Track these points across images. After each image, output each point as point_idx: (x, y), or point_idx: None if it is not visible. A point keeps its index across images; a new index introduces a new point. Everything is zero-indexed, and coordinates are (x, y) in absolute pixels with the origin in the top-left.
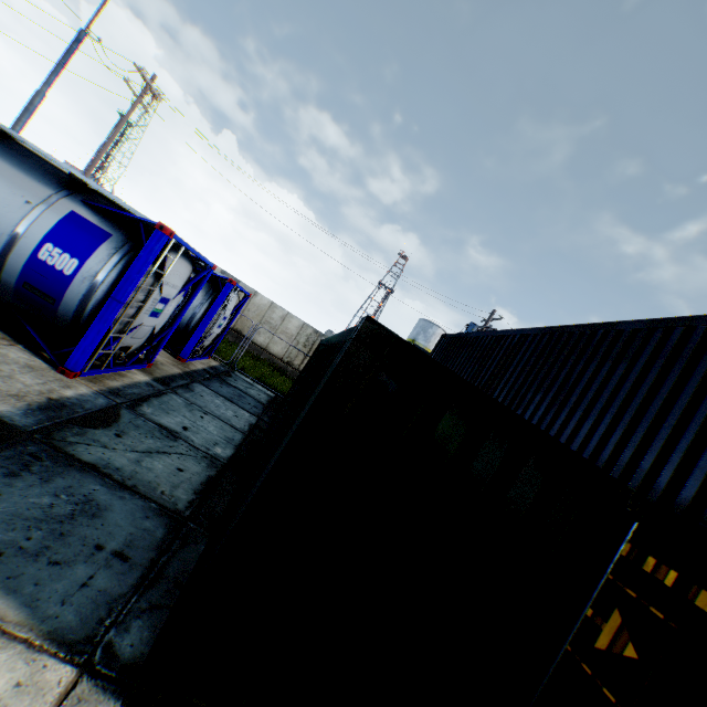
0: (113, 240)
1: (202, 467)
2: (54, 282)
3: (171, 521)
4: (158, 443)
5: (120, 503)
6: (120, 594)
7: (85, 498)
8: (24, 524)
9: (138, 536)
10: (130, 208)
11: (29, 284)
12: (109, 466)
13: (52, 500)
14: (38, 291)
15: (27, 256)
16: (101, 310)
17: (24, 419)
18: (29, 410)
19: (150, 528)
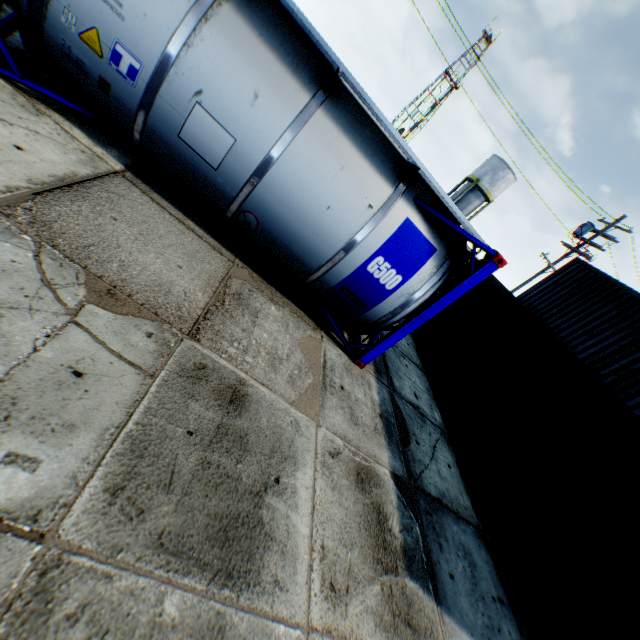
0: (435, 256)
1: (449, 452)
2: (372, 292)
3: (484, 541)
4: (426, 435)
5: (467, 538)
6: (520, 639)
7: (461, 546)
8: (473, 599)
9: (490, 571)
10: (467, 224)
11: (346, 288)
12: (441, 493)
13: (460, 562)
14: (352, 295)
15: (354, 265)
16: (405, 325)
17: (396, 462)
18: (389, 446)
19: (486, 557)
